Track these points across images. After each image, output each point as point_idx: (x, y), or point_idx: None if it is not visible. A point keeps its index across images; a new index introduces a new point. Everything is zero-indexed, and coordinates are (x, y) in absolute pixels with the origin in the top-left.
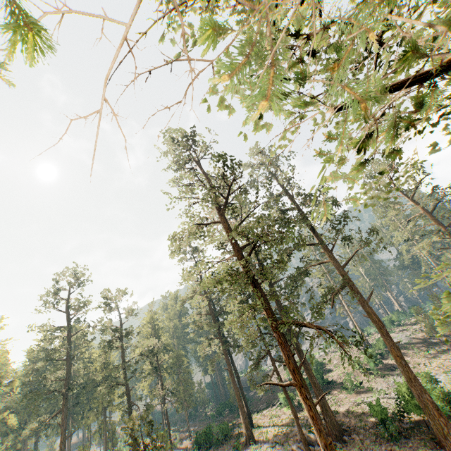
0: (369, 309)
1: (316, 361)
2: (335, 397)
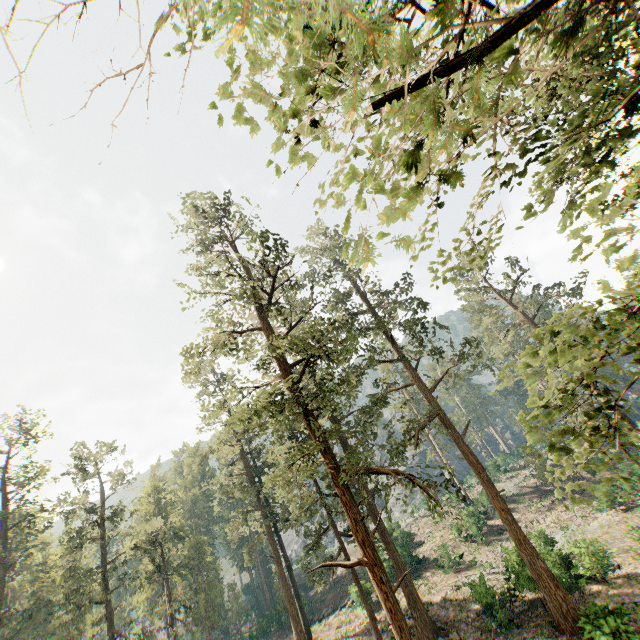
0: (464, 447)
1: (402, 531)
2: (427, 581)
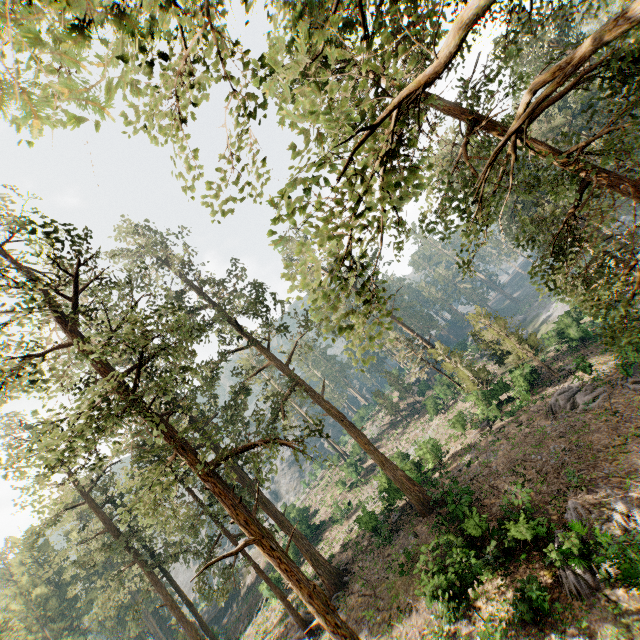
0: (326, 404)
1: (298, 509)
2: (327, 540)
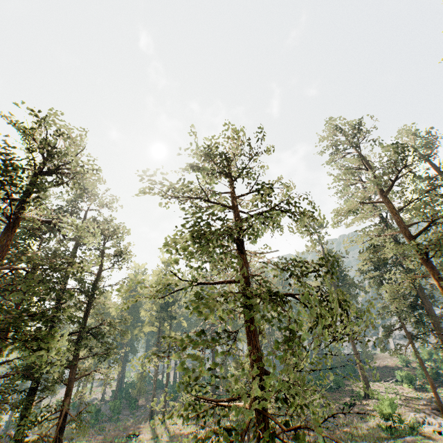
0: None
1: (442, 357)
2: None
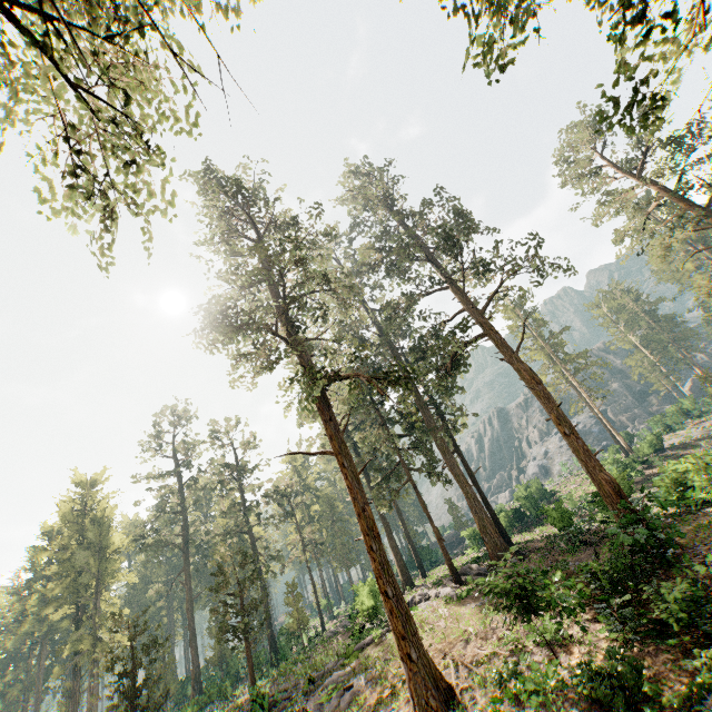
0: (518, 364)
1: (537, 487)
2: (546, 527)
